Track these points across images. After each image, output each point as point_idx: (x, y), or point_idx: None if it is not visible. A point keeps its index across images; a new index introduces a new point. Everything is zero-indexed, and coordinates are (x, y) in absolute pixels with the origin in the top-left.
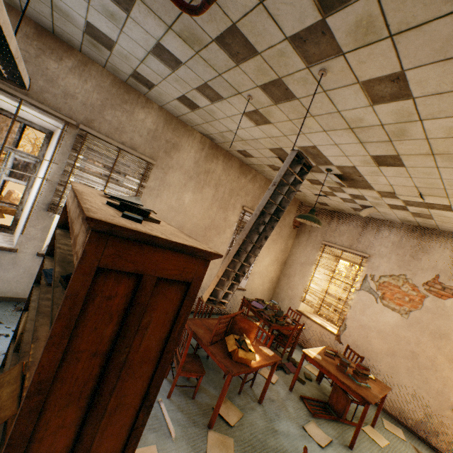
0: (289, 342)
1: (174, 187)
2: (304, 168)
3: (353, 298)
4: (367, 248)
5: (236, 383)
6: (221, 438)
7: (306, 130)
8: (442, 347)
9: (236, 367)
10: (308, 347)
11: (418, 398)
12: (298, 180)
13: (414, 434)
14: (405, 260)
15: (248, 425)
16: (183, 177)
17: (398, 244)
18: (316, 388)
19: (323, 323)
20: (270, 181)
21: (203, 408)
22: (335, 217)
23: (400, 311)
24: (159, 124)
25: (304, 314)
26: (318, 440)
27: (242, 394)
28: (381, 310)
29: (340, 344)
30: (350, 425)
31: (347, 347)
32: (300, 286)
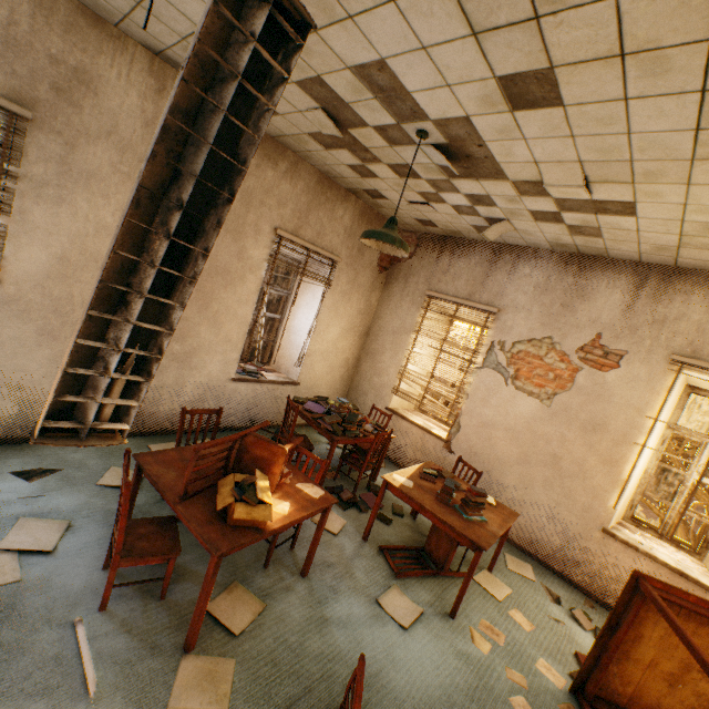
0: (368, 462)
1: (102, 181)
2: (287, 27)
3: (472, 381)
4: (497, 298)
5: (264, 549)
6: (208, 666)
7: (353, 3)
8: (596, 445)
9: (230, 538)
10: (404, 462)
11: (557, 519)
12: (279, 76)
13: (547, 568)
14: (554, 313)
15: (272, 623)
16: (122, 158)
17: (545, 287)
18: (410, 527)
19: (428, 424)
20: (327, 178)
21: (181, 613)
22: (448, 248)
23: (541, 396)
24: (17, 5)
25: (397, 414)
26: (401, 618)
27: (272, 567)
28: (512, 396)
29: (451, 454)
30: (456, 577)
31: (459, 459)
32: (392, 369)
